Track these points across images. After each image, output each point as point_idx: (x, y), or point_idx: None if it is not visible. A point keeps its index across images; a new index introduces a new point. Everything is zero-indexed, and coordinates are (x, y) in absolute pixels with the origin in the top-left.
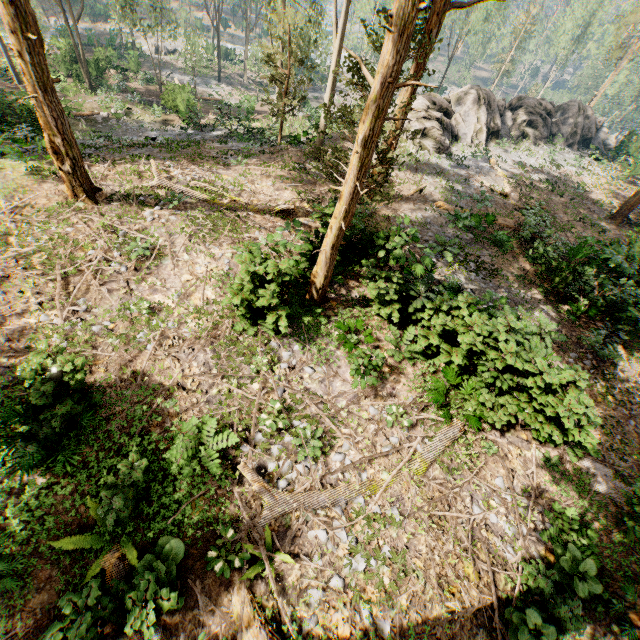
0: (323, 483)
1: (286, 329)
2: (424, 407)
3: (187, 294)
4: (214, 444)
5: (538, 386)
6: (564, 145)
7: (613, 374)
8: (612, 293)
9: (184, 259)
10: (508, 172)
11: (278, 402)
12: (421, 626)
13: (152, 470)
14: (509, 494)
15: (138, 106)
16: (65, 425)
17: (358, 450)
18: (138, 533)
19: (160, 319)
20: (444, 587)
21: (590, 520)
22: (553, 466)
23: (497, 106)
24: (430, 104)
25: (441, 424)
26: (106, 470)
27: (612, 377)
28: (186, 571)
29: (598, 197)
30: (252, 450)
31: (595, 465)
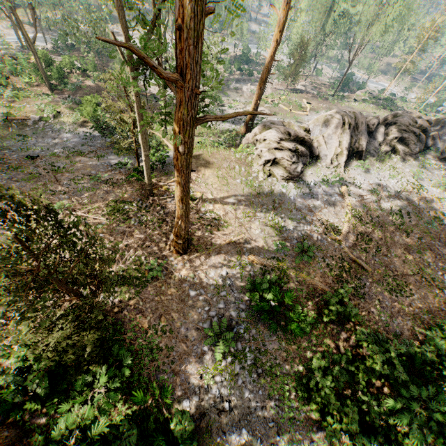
0: None
1: None
2: None
3: None
4: None
5: None
6: (438, 157)
7: None
8: None
9: None
10: (357, 201)
11: None
12: None
13: None
14: None
15: (68, 109)
16: None
17: None
18: None
19: None
20: None
21: None
22: None
23: (368, 124)
24: (285, 134)
25: None
26: None
27: None
28: None
29: None
30: None
31: None
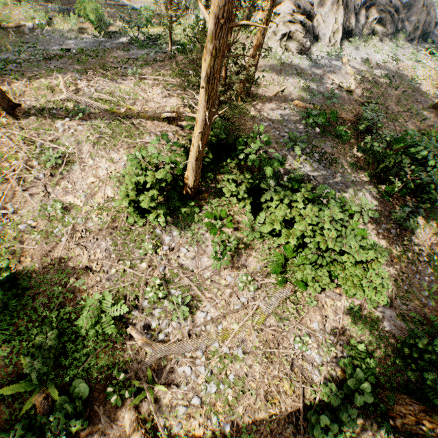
0: (190, 334)
1: (163, 224)
2: (267, 274)
3: (92, 194)
4: (112, 312)
5: (349, 262)
6: (406, 40)
7: (410, 240)
8: (420, 178)
9: (89, 164)
10: (356, 69)
11: (158, 279)
12: (251, 425)
13: (67, 333)
14: (320, 335)
15: (57, 16)
16: (3, 303)
17: (217, 308)
18: (58, 378)
19: (71, 216)
20: (269, 399)
21: (375, 349)
22: (355, 312)
23: (354, 6)
24: (295, 8)
25: (278, 286)
26: (33, 336)
27: (409, 242)
28: (93, 400)
29: (426, 88)
30: (139, 315)
31: (385, 310)
